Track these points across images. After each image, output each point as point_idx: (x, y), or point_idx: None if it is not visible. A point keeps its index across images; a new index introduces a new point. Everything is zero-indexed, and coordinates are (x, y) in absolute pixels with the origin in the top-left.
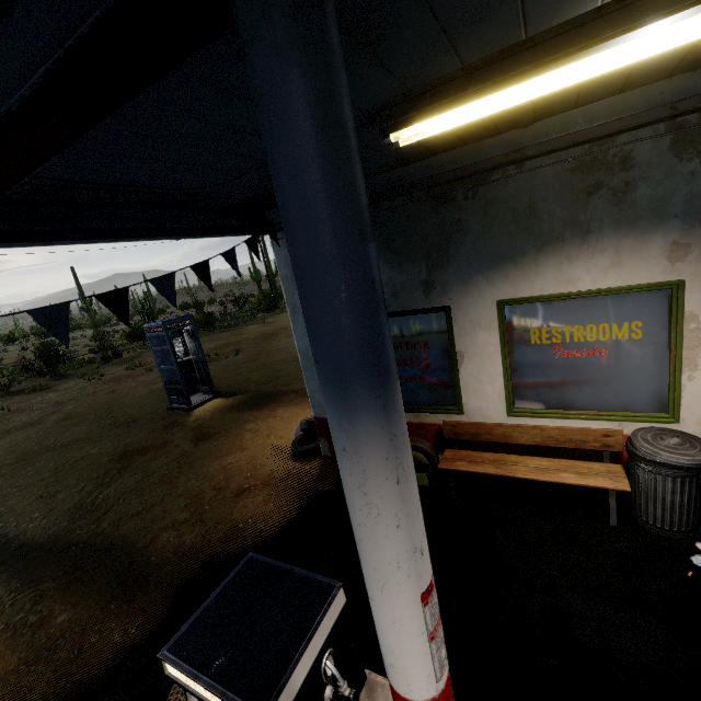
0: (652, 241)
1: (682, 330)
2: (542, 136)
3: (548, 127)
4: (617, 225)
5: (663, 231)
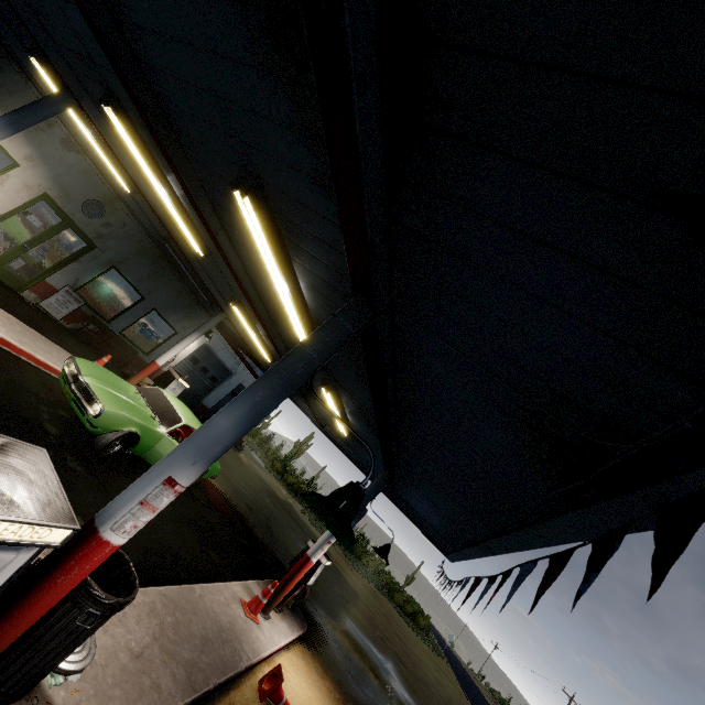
0: (28, 148)
1: (1, 176)
2: (47, 90)
3: (51, 91)
4: (27, 133)
5: (34, 150)
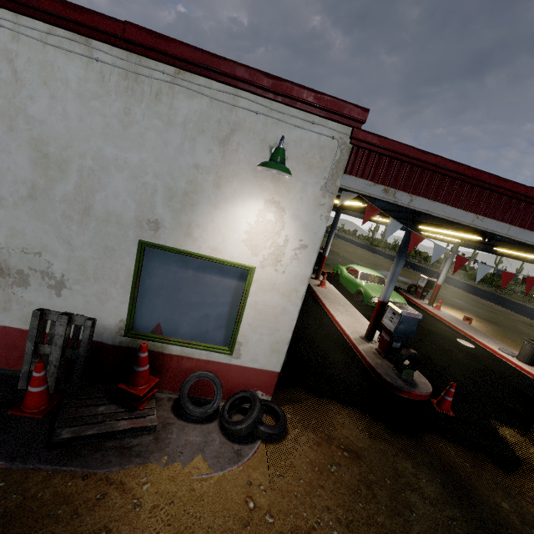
0: None
1: None
2: None
3: None
4: None
5: None
